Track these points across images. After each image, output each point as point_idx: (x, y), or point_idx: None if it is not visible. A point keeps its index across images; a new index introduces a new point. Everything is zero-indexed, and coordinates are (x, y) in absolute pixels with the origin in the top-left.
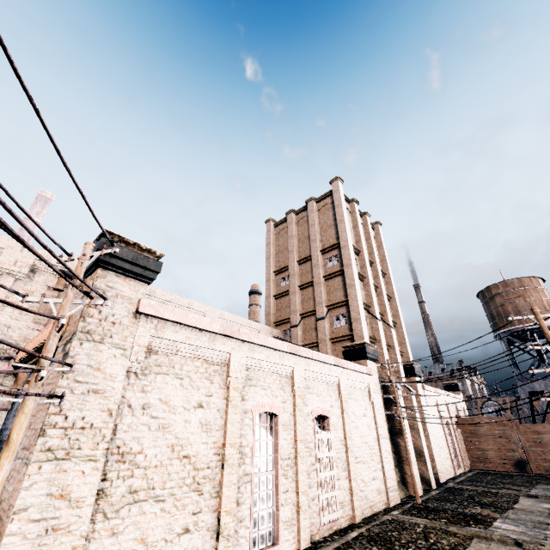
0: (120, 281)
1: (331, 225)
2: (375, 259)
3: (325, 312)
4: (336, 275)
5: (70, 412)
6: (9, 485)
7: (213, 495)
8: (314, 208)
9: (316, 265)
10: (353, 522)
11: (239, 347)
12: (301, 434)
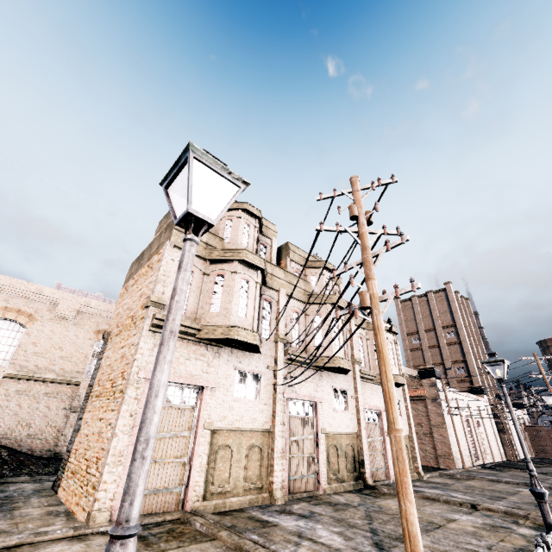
0: (438, 381)
1: (446, 311)
2: (472, 329)
3: (450, 365)
4: (455, 344)
5: (446, 417)
6: (436, 433)
7: (465, 442)
8: (433, 297)
9: (441, 336)
10: (493, 461)
11: (457, 396)
12: (475, 427)
